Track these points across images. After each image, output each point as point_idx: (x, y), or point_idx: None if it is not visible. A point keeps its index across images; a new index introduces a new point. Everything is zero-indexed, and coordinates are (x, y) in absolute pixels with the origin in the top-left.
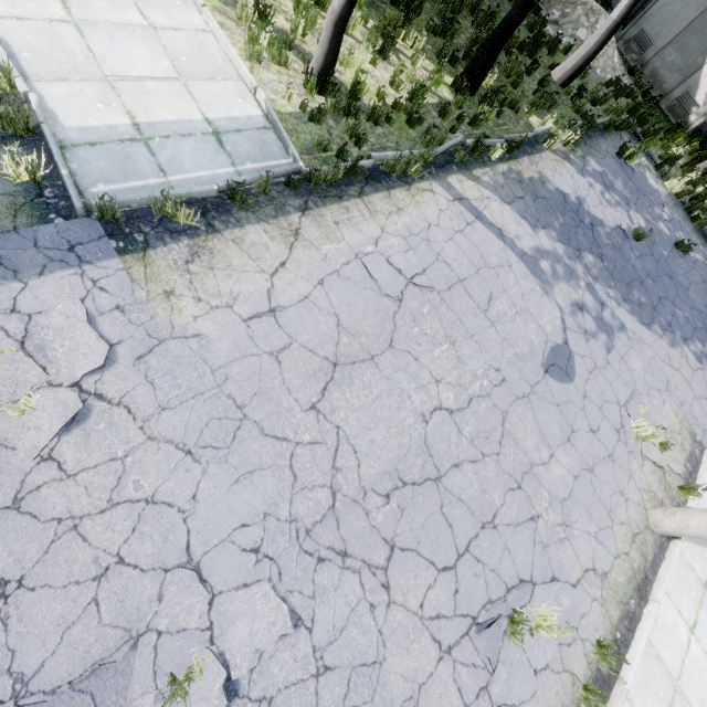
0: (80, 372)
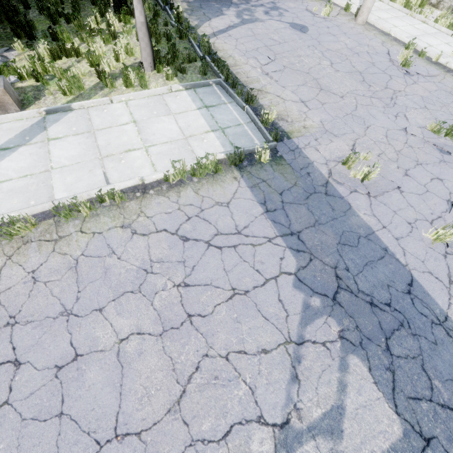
0: (347, 148)
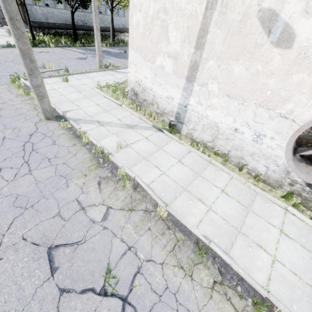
0: None
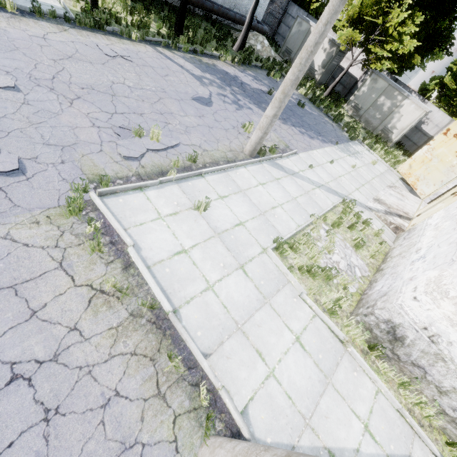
0: None
